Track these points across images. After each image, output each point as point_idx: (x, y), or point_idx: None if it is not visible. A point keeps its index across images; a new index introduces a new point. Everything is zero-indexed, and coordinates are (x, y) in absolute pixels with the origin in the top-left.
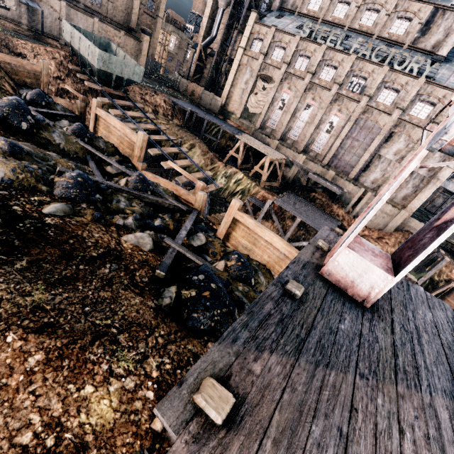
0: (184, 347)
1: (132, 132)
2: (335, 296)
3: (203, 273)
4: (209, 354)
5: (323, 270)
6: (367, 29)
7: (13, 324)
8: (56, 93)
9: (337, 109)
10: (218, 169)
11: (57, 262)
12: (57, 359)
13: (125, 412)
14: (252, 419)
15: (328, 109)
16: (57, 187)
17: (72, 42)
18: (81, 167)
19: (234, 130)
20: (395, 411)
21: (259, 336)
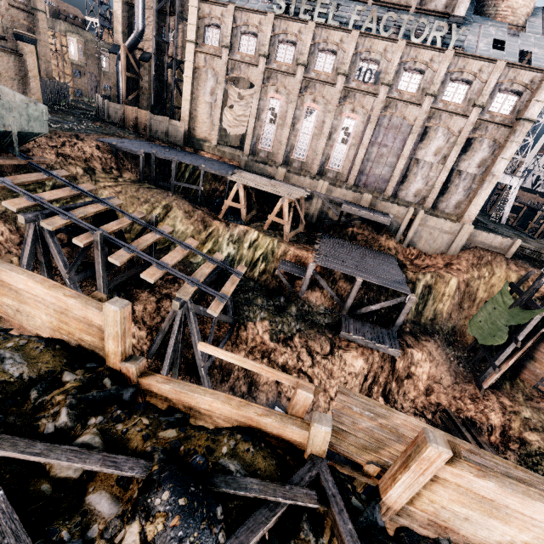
0: None
1: (84, 303)
2: None
3: None
4: None
5: None
6: None
7: None
8: None
9: (349, 109)
10: (219, 234)
11: None
12: None
13: None
14: None
15: (338, 111)
16: None
17: None
18: None
19: (219, 168)
20: None
21: None
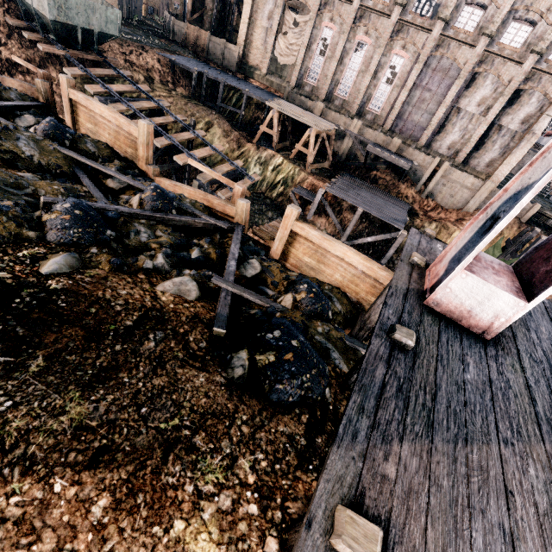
0: (276, 431)
1: (129, 122)
2: (449, 333)
3: (278, 327)
4: (330, 467)
5: (430, 300)
6: None
7: (56, 464)
8: (0, 69)
9: (400, 46)
10: (249, 155)
11: (85, 349)
12: (128, 497)
13: (231, 542)
14: (404, 548)
15: (388, 47)
16: (50, 230)
17: None
18: (72, 188)
19: (262, 95)
20: (551, 480)
21: (381, 421)
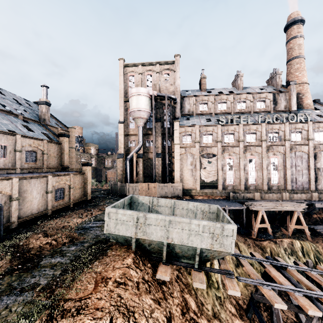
0: None
1: None
2: None
3: None
4: None
5: None
6: (244, 110)
7: None
8: None
9: (272, 154)
10: (276, 251)
11: None
12: None
13: None
14: None
15: (266, 156)
16: None
17: (138, 233)
18: None
19: (230, 204)
20: None
21: None
